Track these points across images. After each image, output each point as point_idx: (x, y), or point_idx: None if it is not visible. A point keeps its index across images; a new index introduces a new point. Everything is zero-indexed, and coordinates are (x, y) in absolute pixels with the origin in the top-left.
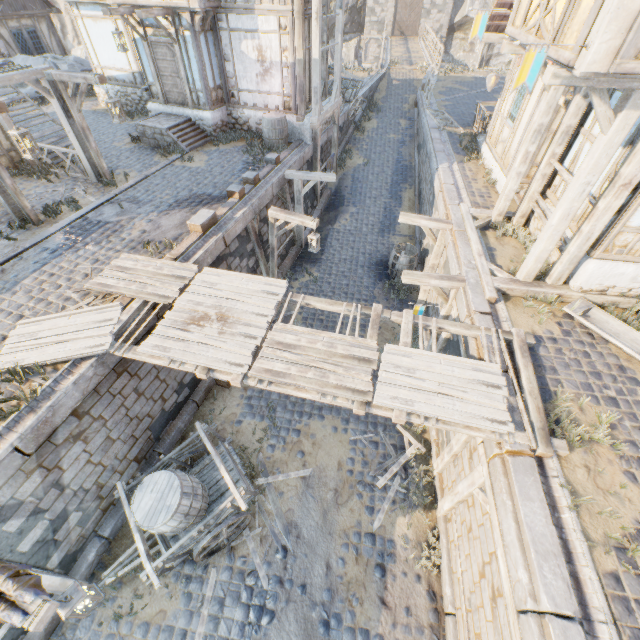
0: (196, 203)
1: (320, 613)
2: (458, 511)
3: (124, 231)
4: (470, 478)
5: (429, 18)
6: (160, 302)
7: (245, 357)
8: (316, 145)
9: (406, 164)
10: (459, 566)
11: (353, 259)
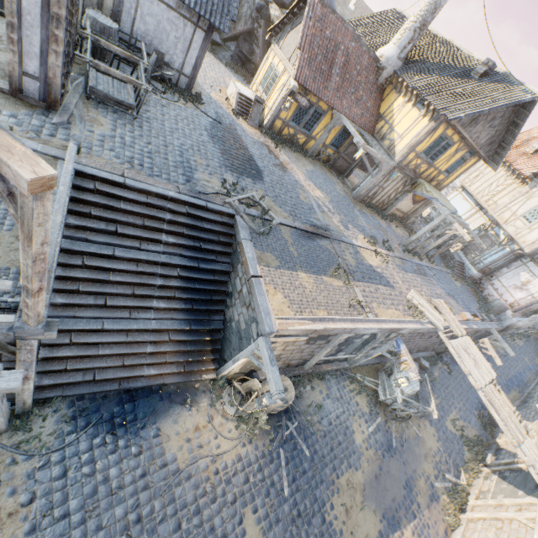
0: (457, 302)
1: (407, 478)
2: (488, 521)
3: (434, 287)
4: (519, 513)
5: None
6: (454, 331)
7: (482, 382)
8: (505, 329)
9: (524, 380)
10: (476, 535)
11: (469, 385)
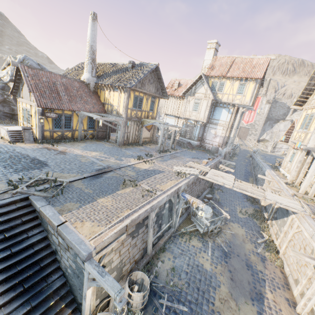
0: (198, 159)
1: (245, 262)
2: (288, 246)
3: (184, 159)
4: (292, 229)
5: (250, 136)
6: (205, 171)
7: (231, 183)
8: (225, 156)
9: (249, 171)
10: (291, 258)
11: (234, 190)
